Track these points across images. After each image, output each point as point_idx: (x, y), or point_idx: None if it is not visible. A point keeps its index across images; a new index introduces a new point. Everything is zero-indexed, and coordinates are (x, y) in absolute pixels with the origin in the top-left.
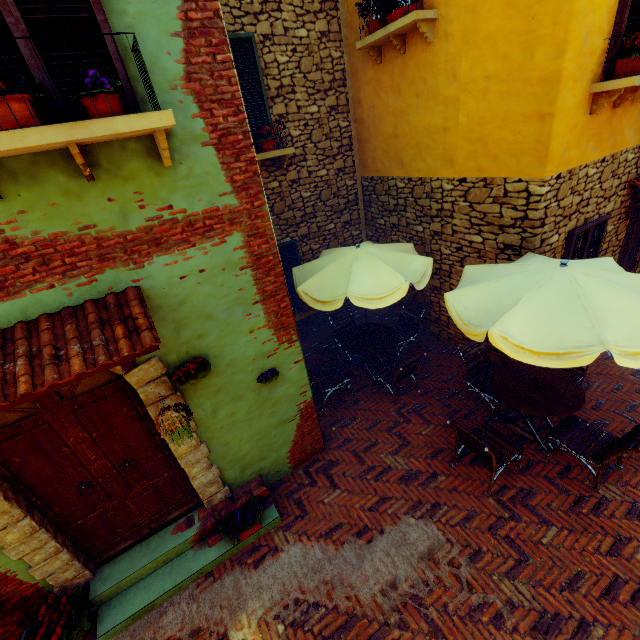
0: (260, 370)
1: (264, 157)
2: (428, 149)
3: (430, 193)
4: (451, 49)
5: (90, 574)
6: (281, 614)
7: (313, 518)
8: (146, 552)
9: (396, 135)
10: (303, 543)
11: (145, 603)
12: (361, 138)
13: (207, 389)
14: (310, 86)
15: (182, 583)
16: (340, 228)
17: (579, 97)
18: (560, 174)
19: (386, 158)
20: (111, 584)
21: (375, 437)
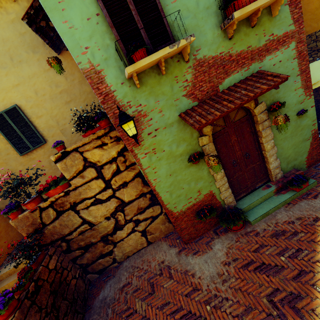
0: (297, 110)
1: None
2: None
3: None
4: None
5: (235, 202)
6: None
7: None
8: (254, 196)
9: None
10: None
11: (265, 211)
12: None
13: None
14: None
15: (278, 205)
16: None
17: None
18: None
19: (313, 22)
20: (246, 205)
21: None
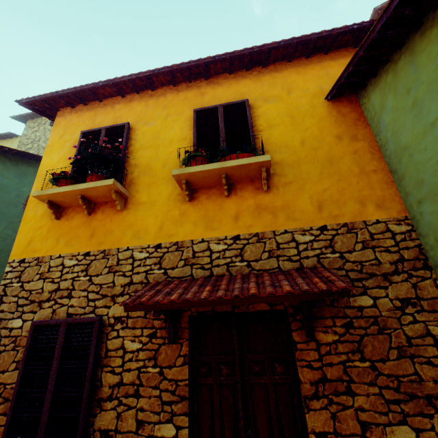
0: None
1: None
2: None
3: None
4: None
5: None
6: None
7: None
8: None
9: None
10: None
11: None
12: None
13: None
14: None
15: None
16: None
17: (45, 210)
18: (26, 259)
19: None
20: None
21: None
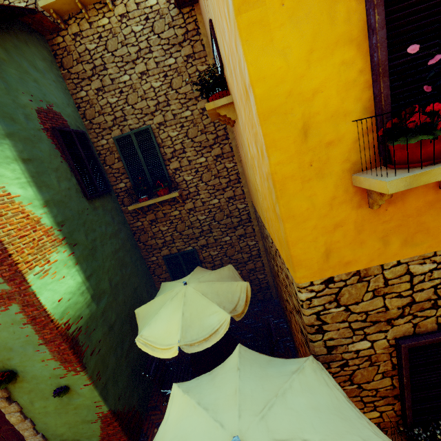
0: (57, 384)
1: (156, 201)
2: (258, 201)
3: (267, 237)
4: (241, 127)
5: None
6: None
7: None
8: None
9: (249, 181)
10: None
11: None
12: (244, 174)
13: (23, 388)
14: (197, 145)
15: None
16: (236, 239)
17: (329, 193)
18: (332, 277)
19: (252, 195)
20: None
21: None
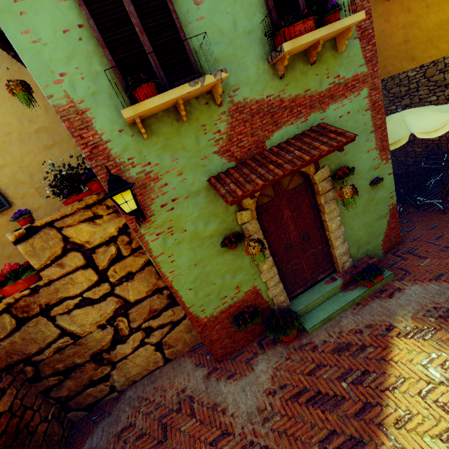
0: (370, 178)
1: None
2: (440, 38)
3: (443, 68)
4: None
5: (289, 302)
6: (427, 314)
7: (418, 273)
8: (314, 293)
9: (406, 41)
10: (419, 284)
11: (327, 315)
12: None
13: None
14: None
15: (344, 306)
16: None
17: None
18: None
19: (396, 61)
20: (303, 306)
21: (439, 232)
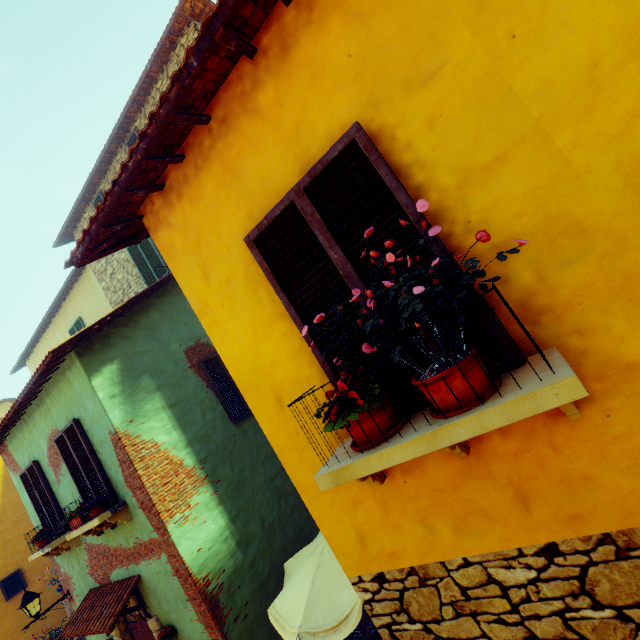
0: None
1: None
2: None
3: None
4: None
5: None
6: None
7: None
8: None
9: None
10: None
11: None
12: None
13: None
14: None
15: None
16: None
17: None
18: (383, 573)
19: None
20: None
21: None
